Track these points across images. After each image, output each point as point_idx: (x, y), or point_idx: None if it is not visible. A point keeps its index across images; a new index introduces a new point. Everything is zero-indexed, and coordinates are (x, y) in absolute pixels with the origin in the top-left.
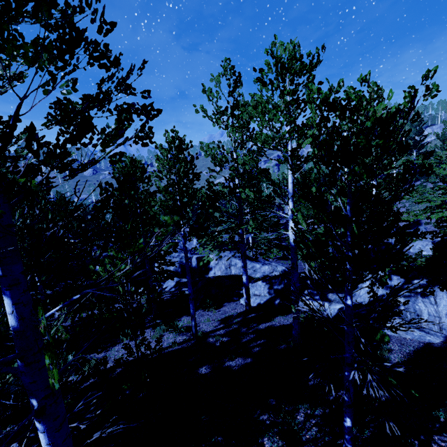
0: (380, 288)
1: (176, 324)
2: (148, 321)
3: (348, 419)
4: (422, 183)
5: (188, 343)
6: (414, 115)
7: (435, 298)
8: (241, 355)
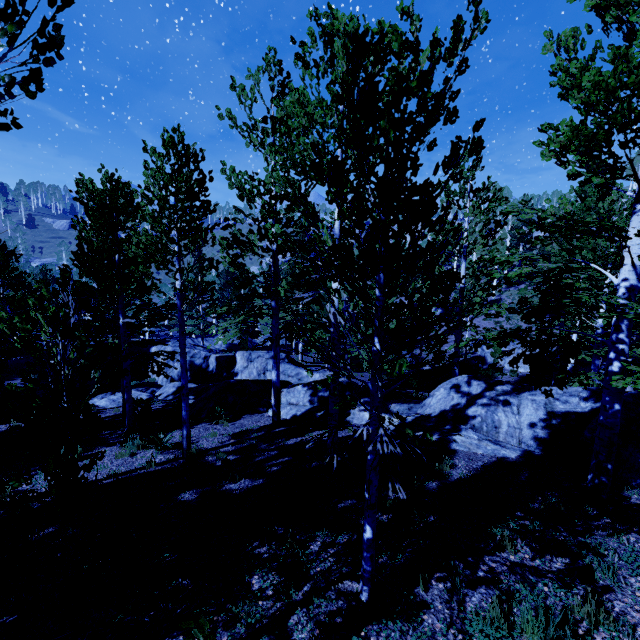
0: (455, 396)
1: (159, 437)
2: (117, 436)
3: (369, 527)
4: (528, 286)
5: (173, 463)
6: (462, 63)
7: (519, 407)
8: (250, 475)
